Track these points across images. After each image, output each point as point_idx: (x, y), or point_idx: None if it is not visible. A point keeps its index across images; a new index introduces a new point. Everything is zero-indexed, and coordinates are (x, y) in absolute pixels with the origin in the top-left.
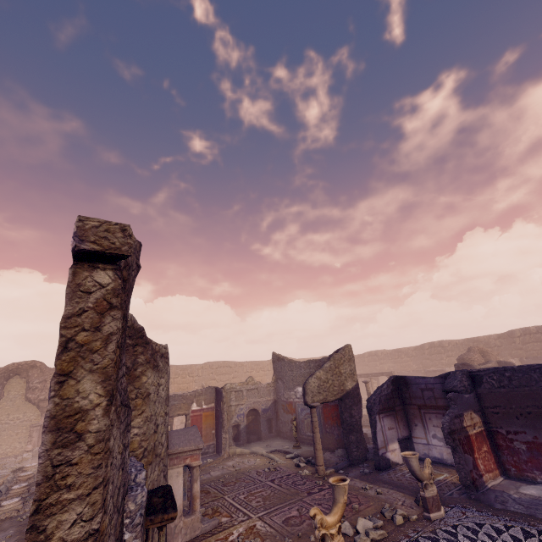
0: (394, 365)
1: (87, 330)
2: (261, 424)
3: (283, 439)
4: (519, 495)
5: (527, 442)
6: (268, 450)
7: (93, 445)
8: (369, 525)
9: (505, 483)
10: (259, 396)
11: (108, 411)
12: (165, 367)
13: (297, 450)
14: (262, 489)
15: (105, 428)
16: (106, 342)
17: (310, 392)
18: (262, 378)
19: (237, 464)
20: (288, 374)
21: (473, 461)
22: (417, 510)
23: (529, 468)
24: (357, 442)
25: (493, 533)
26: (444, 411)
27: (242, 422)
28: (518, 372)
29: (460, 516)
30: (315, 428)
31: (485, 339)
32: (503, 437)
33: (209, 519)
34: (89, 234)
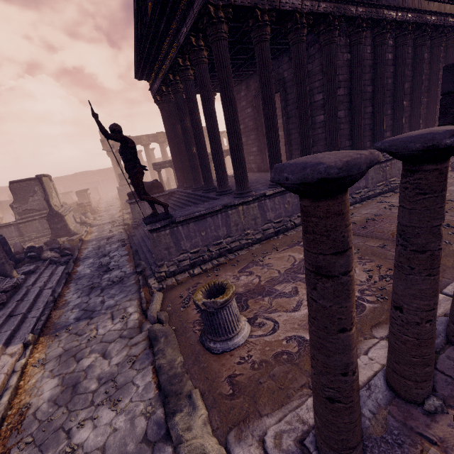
0: None
1: None
2: None
3: None
4: None
5: None
6: None
7: None
8: None
9: None
10: None
11: None
12: None
13: None
14: None
15: None
16: None
17: None
18: None
19: None
20: None
21: None
22: None
23: None
24: None
25: None
26: None
27: None
28: None
29: None
30: None
31: None
32: None
33: None
34: None
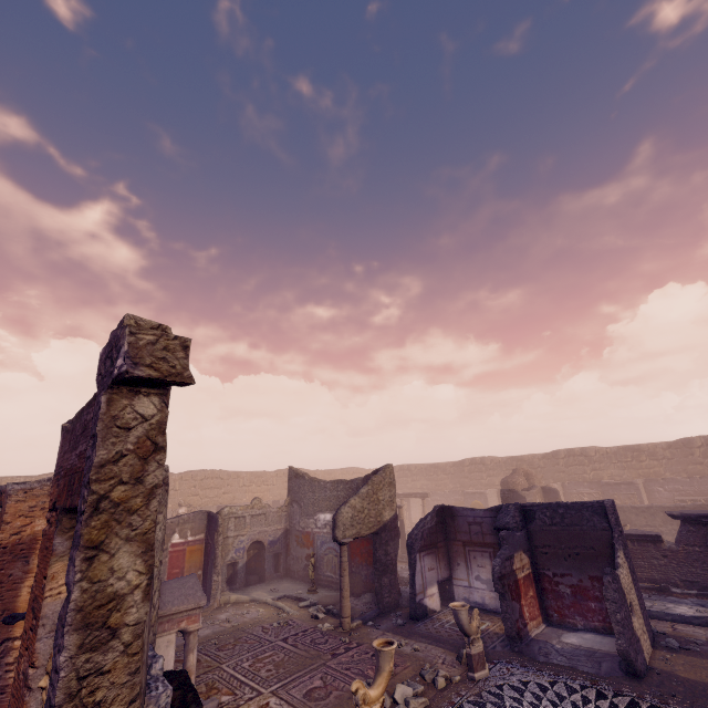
0: (428, 483)
1: (125, 483)
2: (265, 561)
3: (293, 579)
4: (561, 645)
5: (572, 585)
6: (275, 597)
7: (130, 642)
8: (409, 692)
9: (547, 632)
10: (267, 524)
11: (149, 592)
12: (165, 498)
13: (313, 595)
14: (272, 653)
15: (146, 617)
16: (148, 498)
17: (342, 525)
18: (264, 495)
19: (233, 617)
20: (308, 496)
21: (520, 609)
22: (459, 669)
23: (571, 614)
24: (391, 585)
25: (538, 691)
26: (491, 549)
27: (241, 558)
28: (571, 509)
29: (505, 673)
30: (344, 570)
31: (530, 458)
32: (549, 580)
33: (204, 700)
34: (143, 353)
